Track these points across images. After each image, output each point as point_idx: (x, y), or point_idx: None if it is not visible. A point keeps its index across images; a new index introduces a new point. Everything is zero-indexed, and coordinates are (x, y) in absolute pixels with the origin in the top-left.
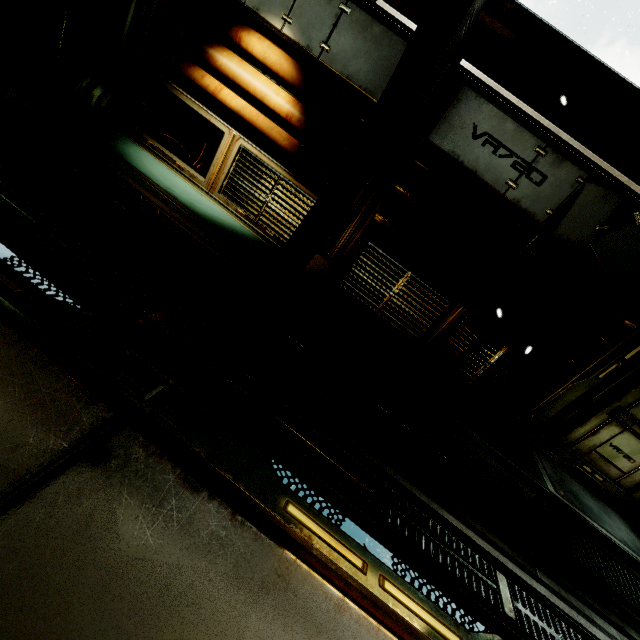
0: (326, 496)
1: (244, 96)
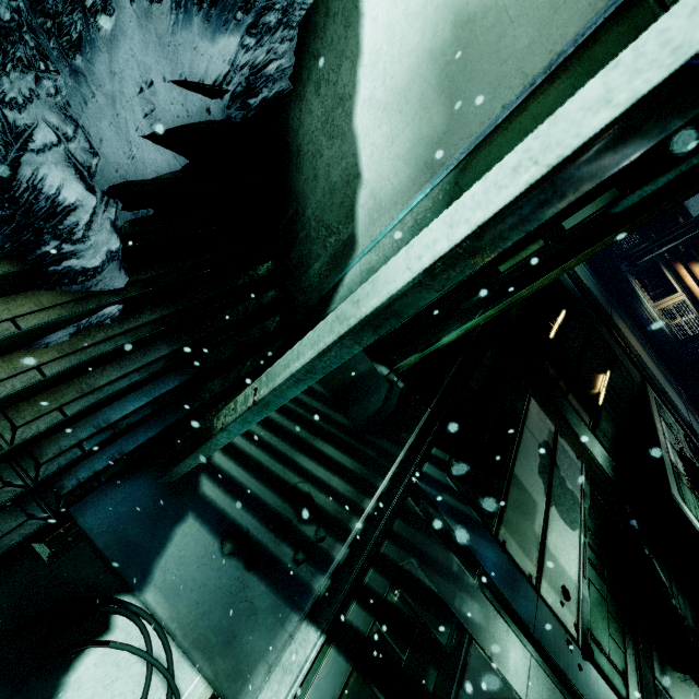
0: None
1: (694, 280)
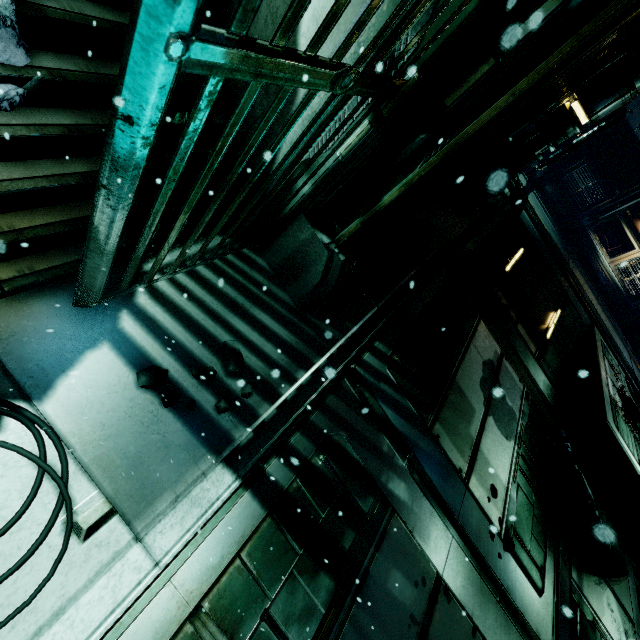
0: None
1: None
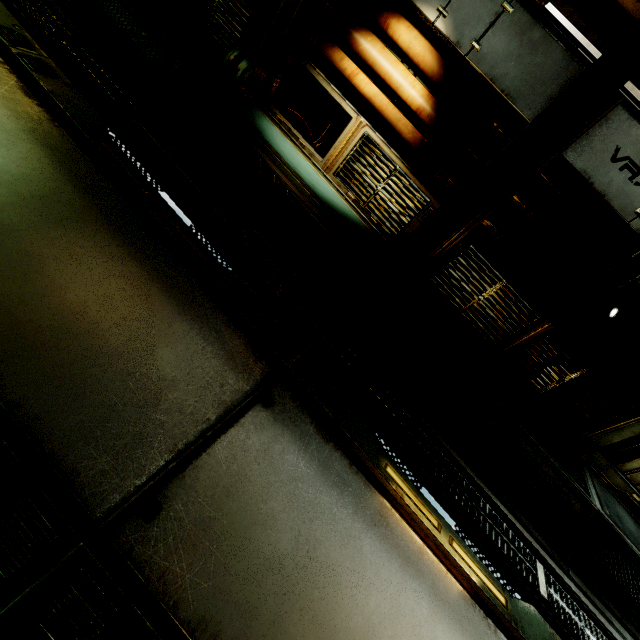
0: (410, 466)
1: (377, 82)
